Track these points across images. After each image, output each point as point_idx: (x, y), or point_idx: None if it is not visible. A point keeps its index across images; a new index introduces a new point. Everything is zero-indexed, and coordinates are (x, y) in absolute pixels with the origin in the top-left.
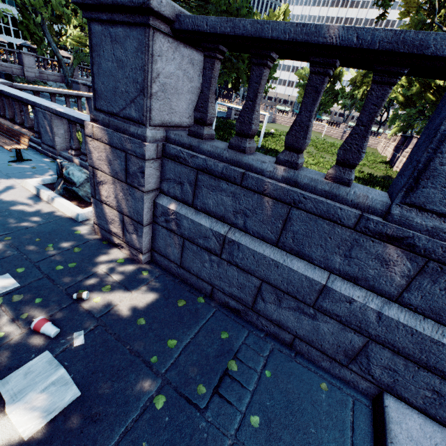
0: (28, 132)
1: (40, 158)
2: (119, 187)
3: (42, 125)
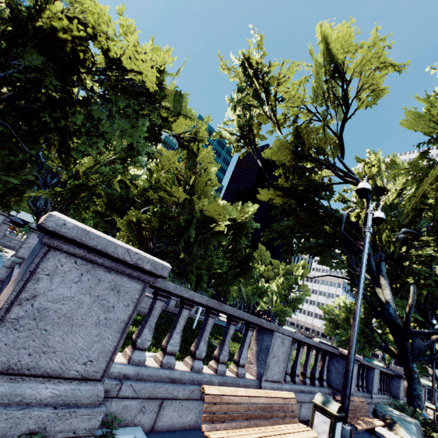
0: None
1: None
2: None
3: None
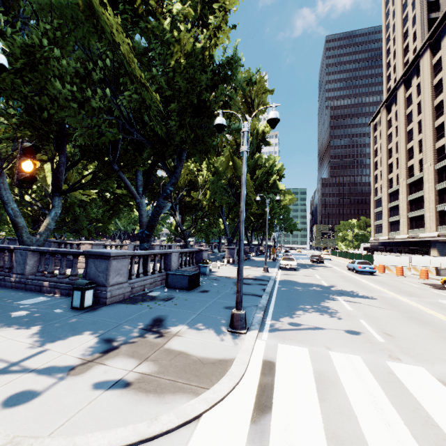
0: None
1: None
2: None
3: None
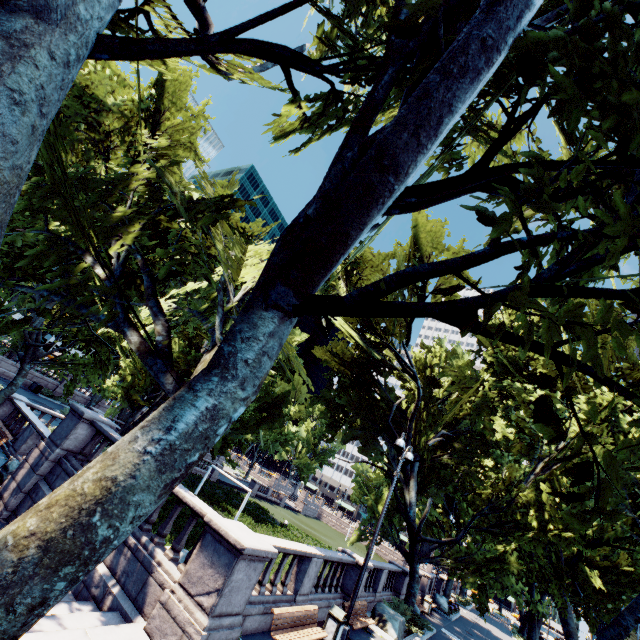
0: (11, 437)
1: (0, 454)
2: (28, 471)
3: (25, 435)
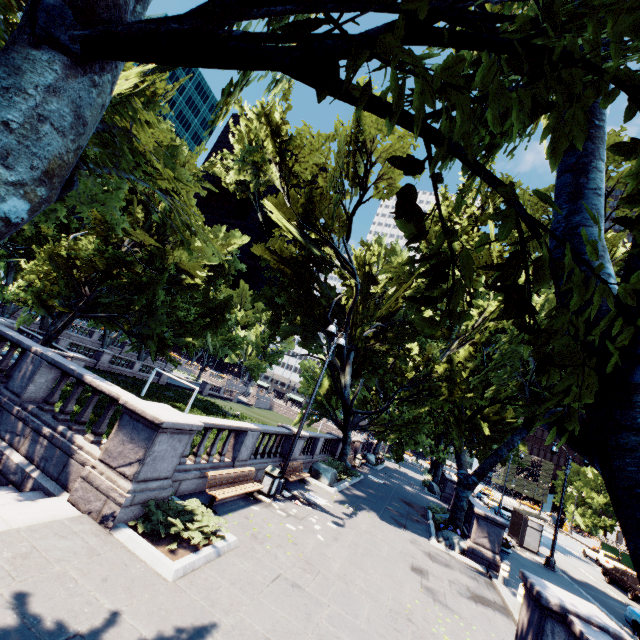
0: None
1: None
2: None
3: None
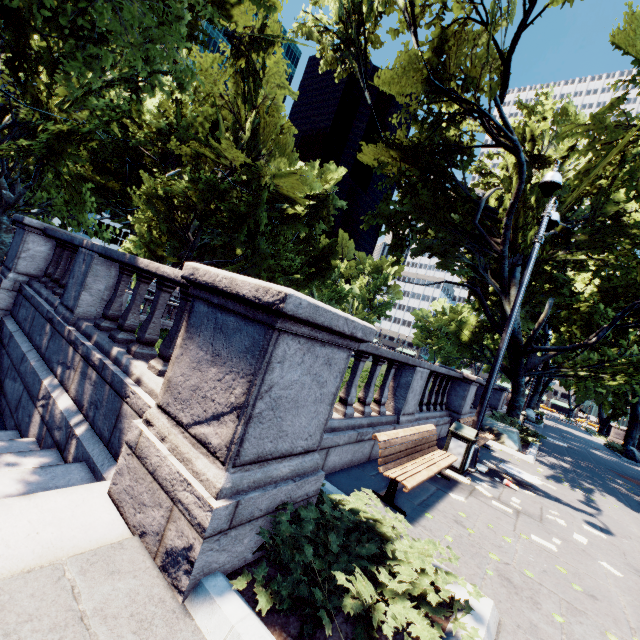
0: None
1: None
2: None
3: None
